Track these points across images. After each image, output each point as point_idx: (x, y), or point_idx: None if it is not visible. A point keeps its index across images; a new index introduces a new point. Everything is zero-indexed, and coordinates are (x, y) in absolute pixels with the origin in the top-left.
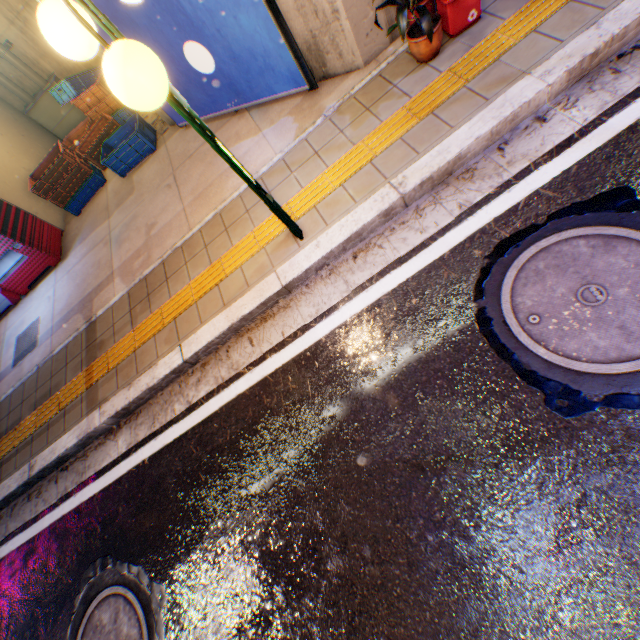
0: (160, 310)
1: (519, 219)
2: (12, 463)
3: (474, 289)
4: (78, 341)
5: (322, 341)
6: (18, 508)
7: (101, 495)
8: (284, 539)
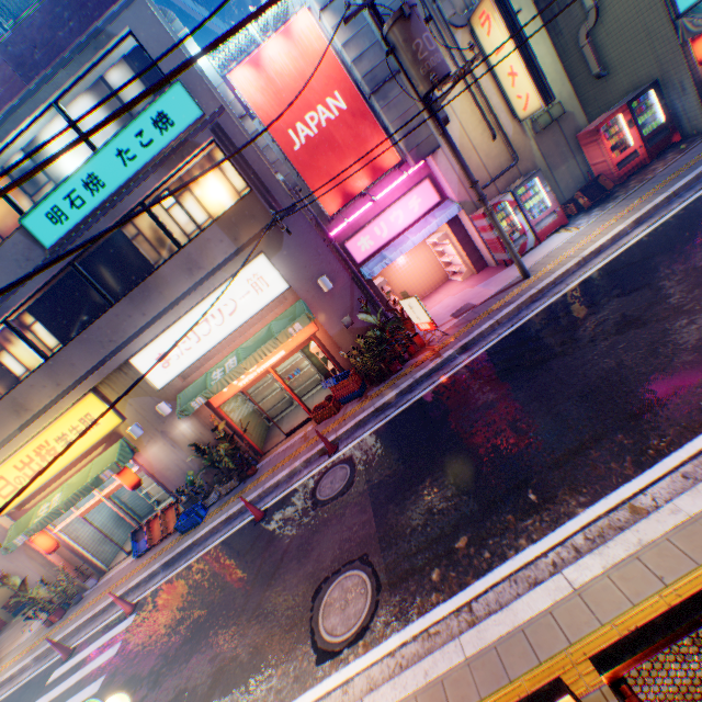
0: None
1: None
2: None
3: None
4: None
5: None
6: None
7: None
8: None
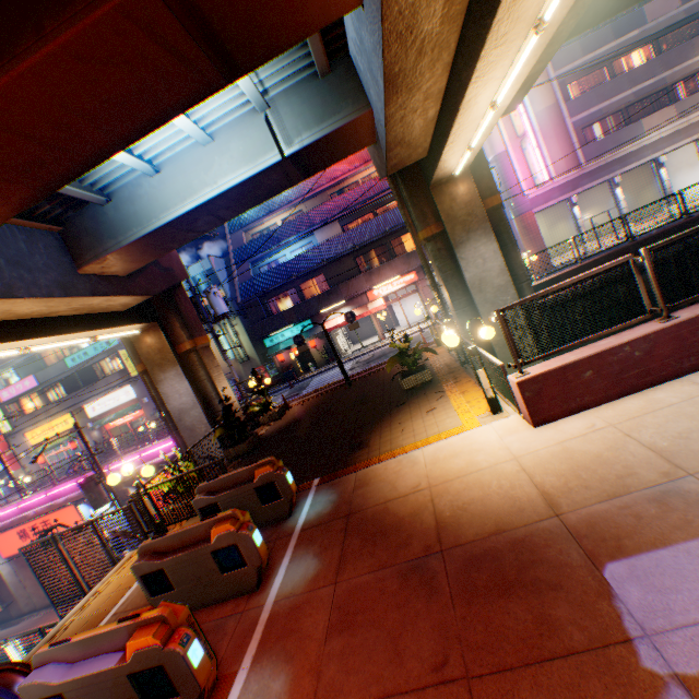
0: None
1: None
2: None
3: None
4: None
5: None
6: None
7: None
8: None
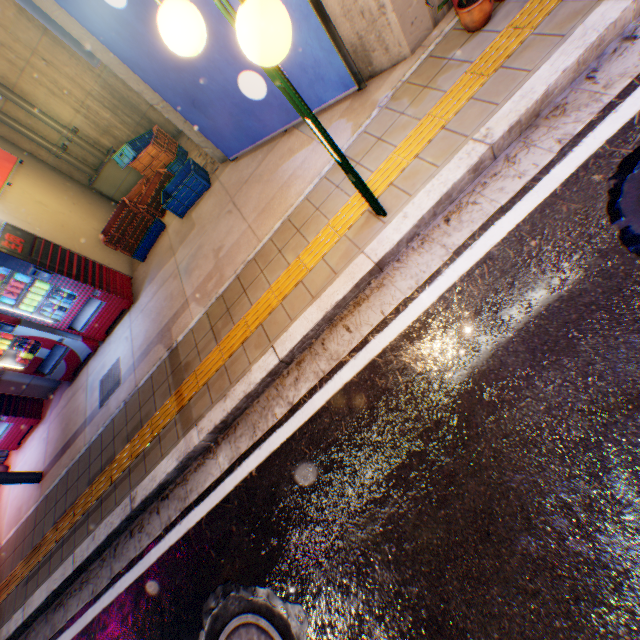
0: (243, 320)
1: (639, 132)
2: (111, 499)
3: (606, 213)
4: (162, 369)
5: (431, 309)
6: (121, 547)
7: (209, 518)
8: (442, 527)
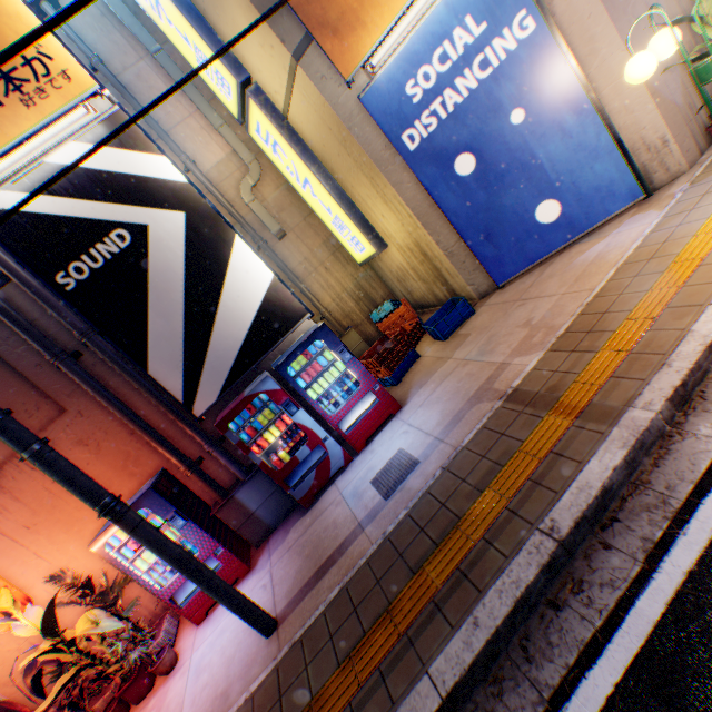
0: (625, 321)
1: None
2: (487, 559)
3: None
4: (500, 413)
5: None
6: (536, 637)
7: None
8: None
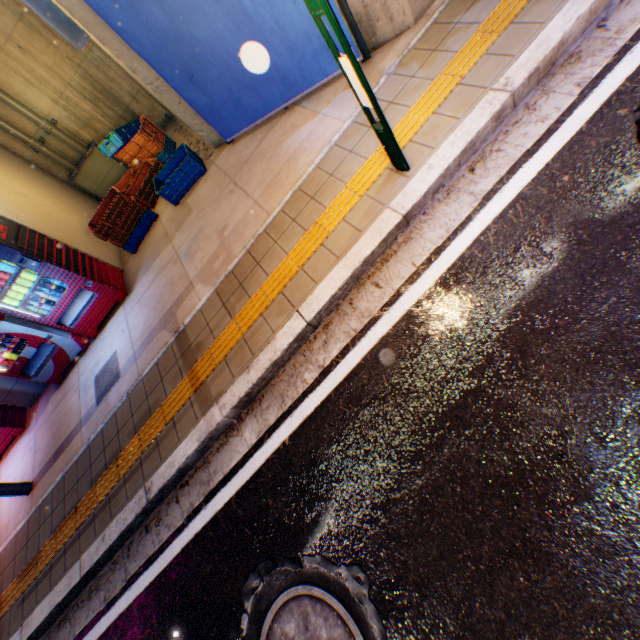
0: (260, 291)
1: None
2: (121, 495)
3: (637, 141)
4: (169, 354)
5: (466, 254)
6: (135, 545)
7: (239, 496)
8: (509, 458)
